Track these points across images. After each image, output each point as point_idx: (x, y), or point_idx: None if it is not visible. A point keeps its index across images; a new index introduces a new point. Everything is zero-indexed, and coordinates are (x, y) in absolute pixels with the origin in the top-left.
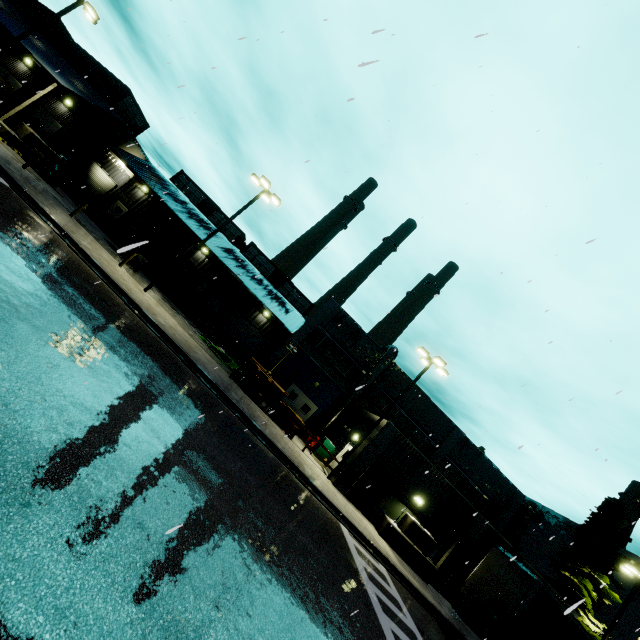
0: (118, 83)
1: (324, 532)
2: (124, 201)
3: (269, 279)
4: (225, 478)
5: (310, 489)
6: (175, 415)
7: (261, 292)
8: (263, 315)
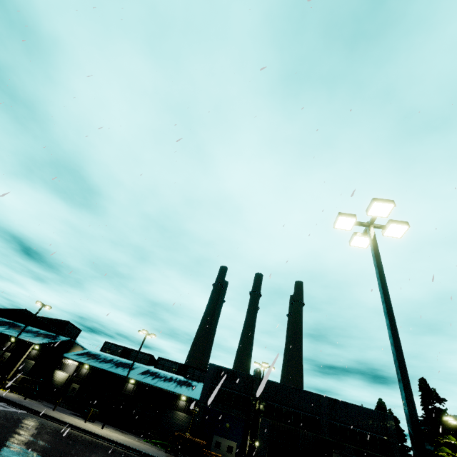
0: (62, 321)
1: None
2: (76, 381)
3: (177, 373)
4: None
5: None
6: None
7: (172, 385)
8: (182, 400)
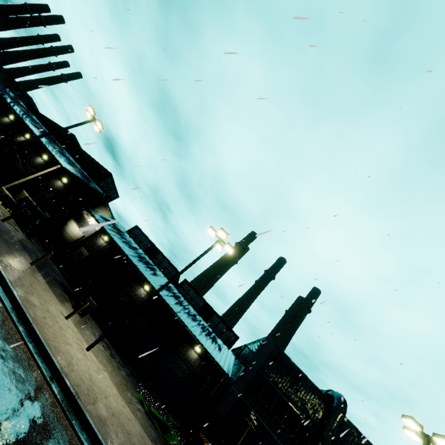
0: (104, 170)
1: None
2: (87, 247)
3: (199, 312)
4: None
5: None
6: None
7: (197, 329)
8: (194, 351)
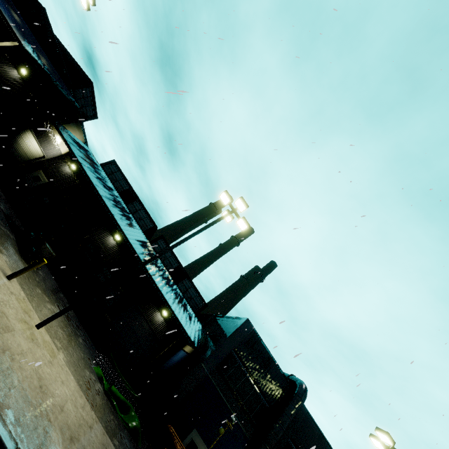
0: (83, 75)
1: None
2: (46, 172)
3: (171, 273)
4: None
5: None
6: None
7: (171, 296)
8: (161, 314)
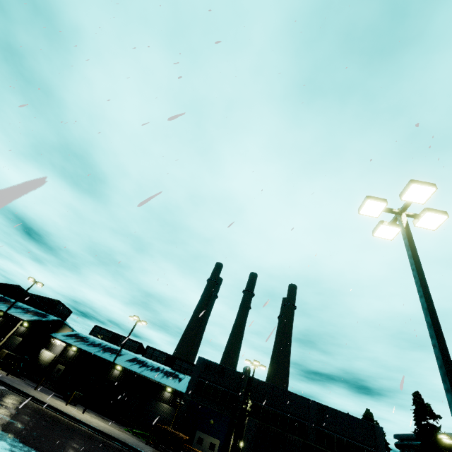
0: (53, 301)
1: None
2: (62, 362)
3: (165, 364)
4: None
5: None
6: None
7: (159, 376)
8: (167, 391)
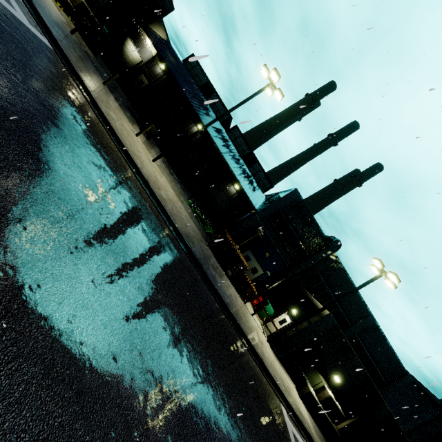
0: None
1: (278, 439)
2: (146, 75)
3: (243, 158)
4: (215, 437)
5: (262, 369)
6: (171, 343)
7: (238, 170)
8: (234, 187)
